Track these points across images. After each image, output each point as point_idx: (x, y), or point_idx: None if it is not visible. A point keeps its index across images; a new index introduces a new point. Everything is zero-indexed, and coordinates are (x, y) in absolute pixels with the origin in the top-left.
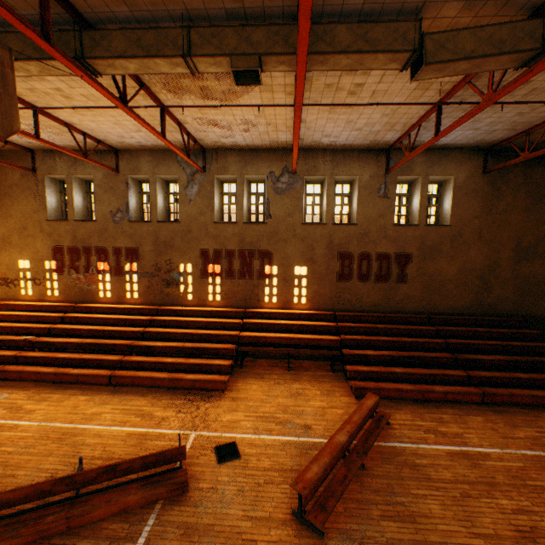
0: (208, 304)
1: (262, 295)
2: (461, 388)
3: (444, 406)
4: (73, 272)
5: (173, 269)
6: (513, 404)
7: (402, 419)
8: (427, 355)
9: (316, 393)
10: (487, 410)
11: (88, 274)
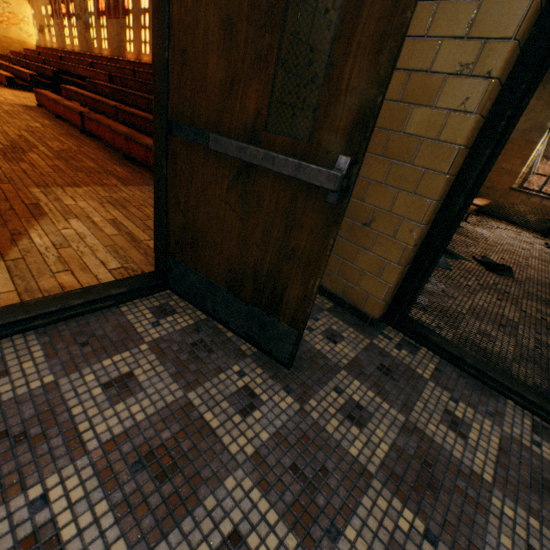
0: (103, 54)
1: (126, 41)
2: (80, 108)
3: (57, 123)
4: (57, 17)
5: (87, 9)
6: (108, 146)
7: (0, 106)
8: (131, 91)
9: (35, 102)
10: (71, 133)
11: (61, 19)
